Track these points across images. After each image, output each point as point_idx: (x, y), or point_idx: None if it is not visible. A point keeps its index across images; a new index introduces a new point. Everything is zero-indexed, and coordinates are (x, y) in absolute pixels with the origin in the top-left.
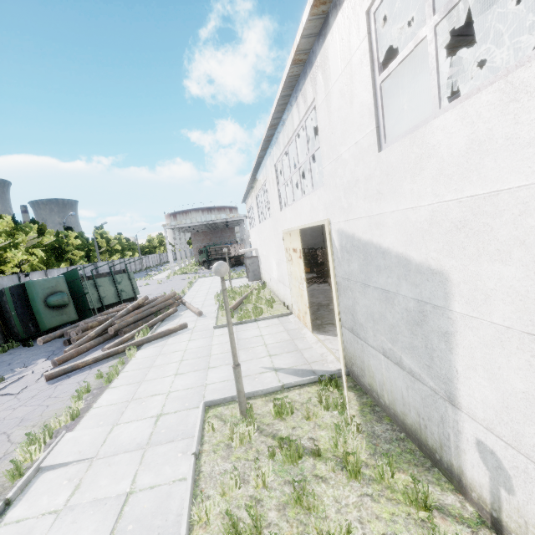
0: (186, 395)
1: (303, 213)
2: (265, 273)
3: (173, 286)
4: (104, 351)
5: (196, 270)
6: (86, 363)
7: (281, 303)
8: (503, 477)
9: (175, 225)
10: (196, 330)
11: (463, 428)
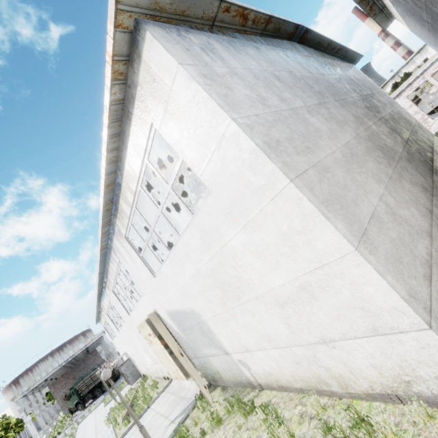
0: None
1: (142, 311)
2: (141, 367)
3: None
4: None
5: (71, 420)
6: None
7: (163, 380)
8: (247, 366)
9: (27, 389)
10: None
11: (234, 360)
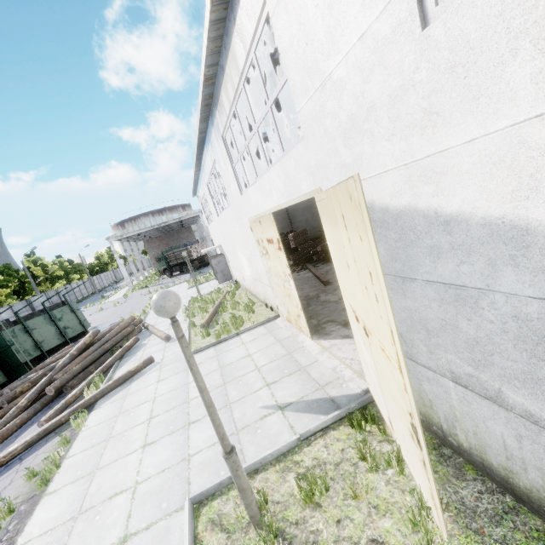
0: (162, 486)
1: (275, 190)
2: (236, 272)
3: (133, 306)
4: (41, 426)
5: (158, 281)
6: (12, 454)
7: (262, 305)
8: None
9: (121, 235)
10: (165, 364)
11: None
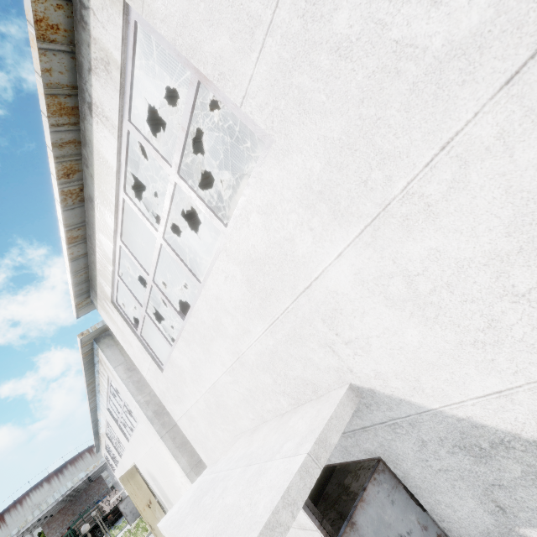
0: None
1: (128, 460)
2: None
3: None
4: None
5: None
6: None
7: None
8: None
9: (17, 532)
10: None
11: None
